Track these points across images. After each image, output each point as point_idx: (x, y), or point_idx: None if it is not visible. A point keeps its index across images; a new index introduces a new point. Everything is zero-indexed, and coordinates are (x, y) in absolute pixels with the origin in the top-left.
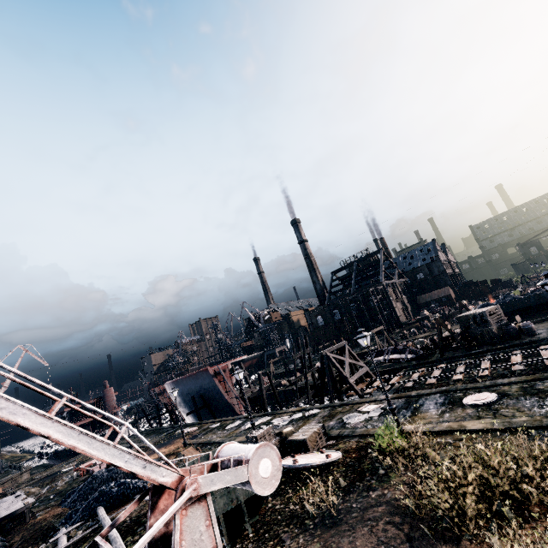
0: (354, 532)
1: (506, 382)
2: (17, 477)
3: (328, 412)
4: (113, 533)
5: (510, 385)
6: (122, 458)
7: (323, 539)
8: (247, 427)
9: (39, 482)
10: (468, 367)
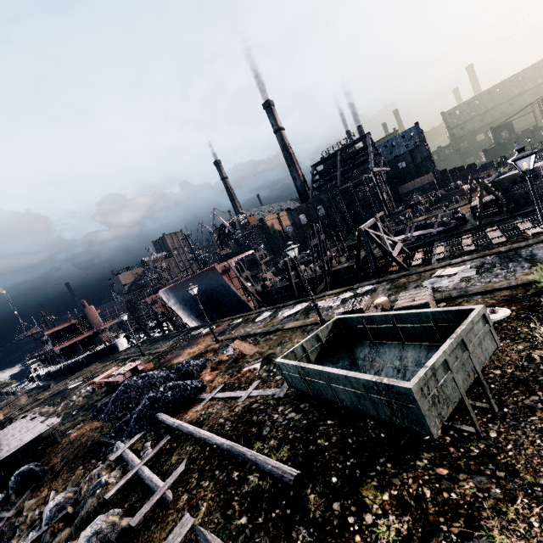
0: None
1: None
2: (14, 401)
3: (389, 285)
4: (221, 442)
5: None
6: None
7: None
8: (286, 315)
9: (47, 402)
10: (533, 224)
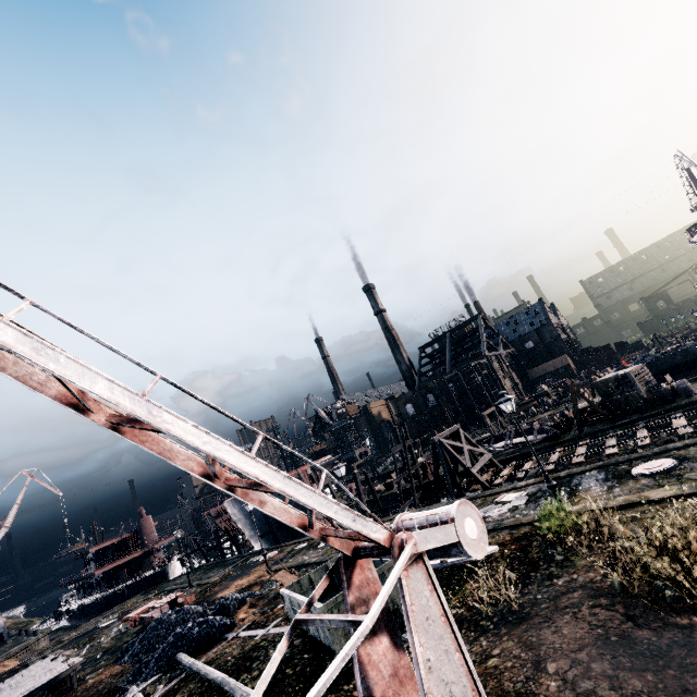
0: (554, 622)
1: (680, 445)
2: (33, 644)
3: None
4: (218, 675)
5: (686, 448)
6: (331, 508)
7: (514, 635)
8: None
9: (72, 644)
10: (620, 440)
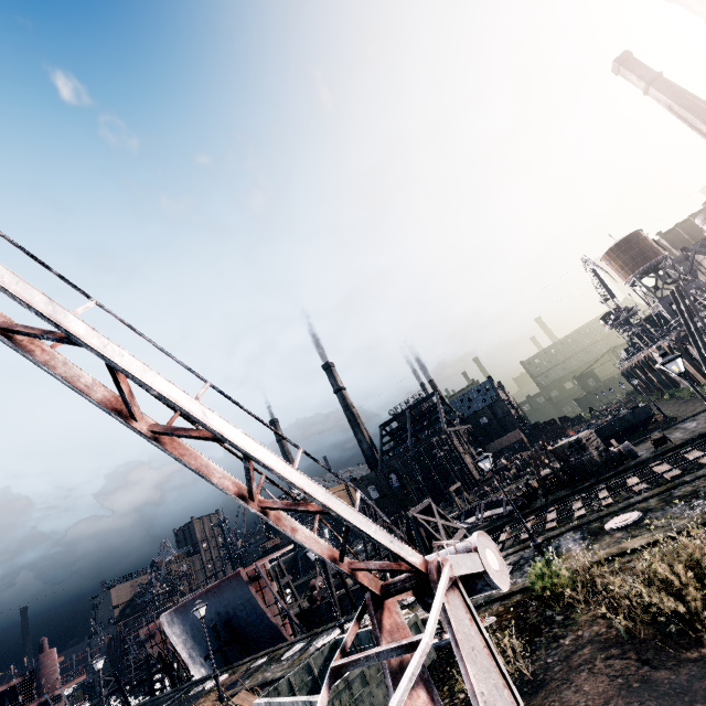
0: (572, 681)
1: (640, 498)
2: None
3: None
4: None
5: (646, 501)
6: (370, 527)
7: (535, 705)
8: (319, 646)
9: None
10: (585, 502)
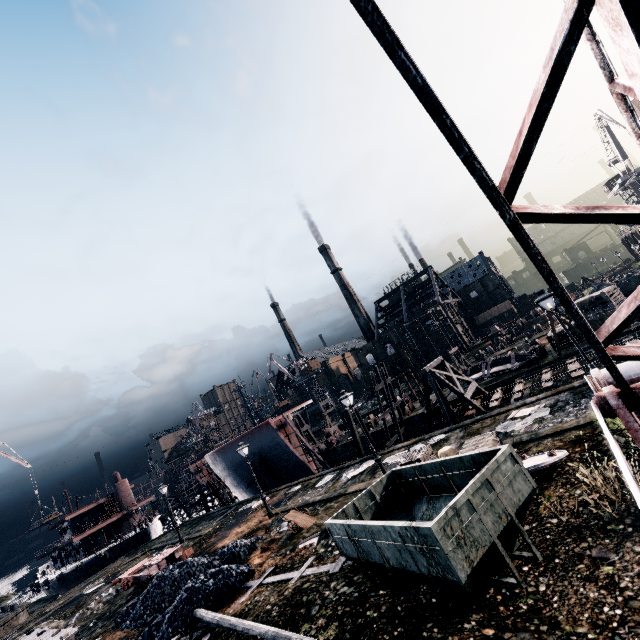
0: None
1: None
2: (11, 620)
3: (463, 432)
4: (266, 629)
5: None
6: None
7: None
8: (350, 477)
9: (57, 614)
10: None
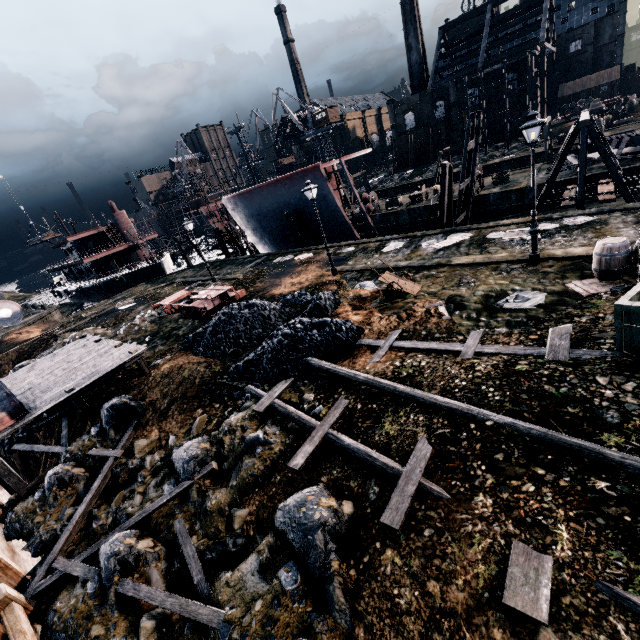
0: None
1: None
2: (46, 316)
3: (632, 217)
4: (506, 421)
5: None
6: None
7: None
8: (438, 247)
9: (97, 322)
10: None
